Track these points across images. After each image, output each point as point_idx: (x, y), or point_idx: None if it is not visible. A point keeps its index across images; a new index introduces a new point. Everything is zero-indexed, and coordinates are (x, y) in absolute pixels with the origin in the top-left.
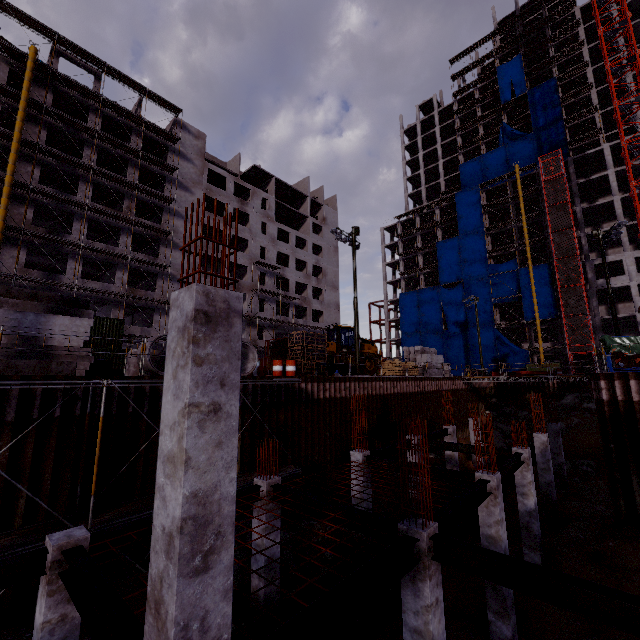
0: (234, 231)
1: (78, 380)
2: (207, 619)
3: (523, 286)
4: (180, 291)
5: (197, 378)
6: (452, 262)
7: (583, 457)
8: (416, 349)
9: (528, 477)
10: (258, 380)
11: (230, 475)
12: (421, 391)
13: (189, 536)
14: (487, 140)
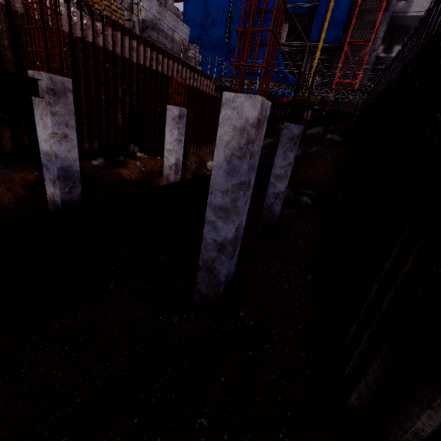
0: None
1: None
2: None
3: None
4: None
5: None
6: None
7: (306, 186)
8: None
9: None
10: None
11: None
12: (109, 50)
13: None
14: None
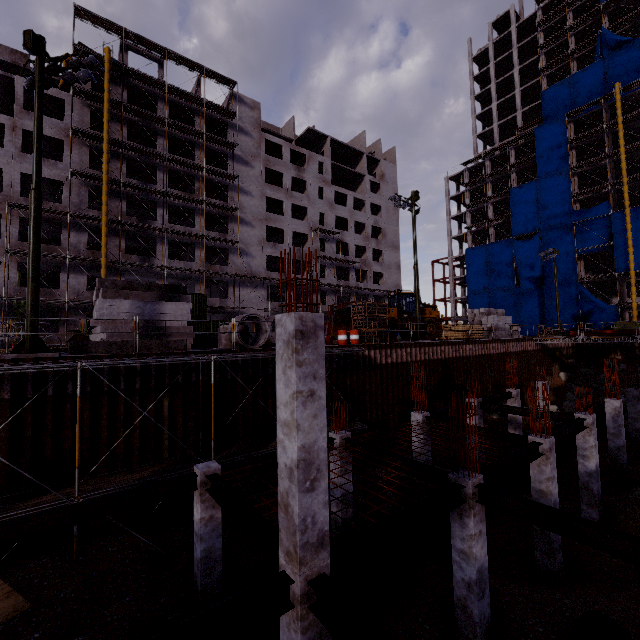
0: (293, 200)
1: (194, 356)
2: (315, 517)
3: (616, 233)
4: (282, 315)
5: (299, 375)
6: (528, 210)
7: None
8: (481, 311)
9: (590, 441)
10: (327, 351)
11: (323, 435)
12: (485, 354)
13: (302, 470)
14: (579, 54)
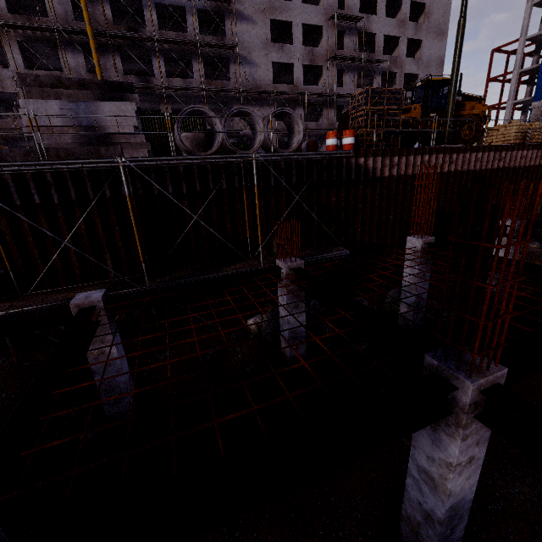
0: None
1: (94, 159)
2: None
3: None
4: None
5: None
6: None
7: None
8: None
9: None
10: (293, 153)
11: None
12: None
13: None
14: None
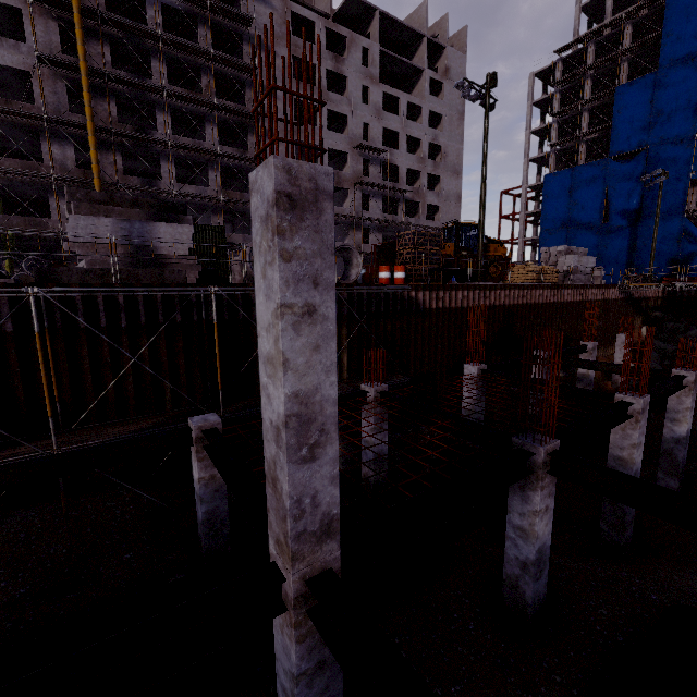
0: (329, 104)
1: (188, 287)
2: (317, 497)
3: None
4: (257, 170)
5: (286, 276)
6: (636, 118)
7: None
8: (559, 250)
9: (686, 403)
10: (363, 288)
11: (330, 379)
12: (558, 302)
13: (294, 431)
14: None
